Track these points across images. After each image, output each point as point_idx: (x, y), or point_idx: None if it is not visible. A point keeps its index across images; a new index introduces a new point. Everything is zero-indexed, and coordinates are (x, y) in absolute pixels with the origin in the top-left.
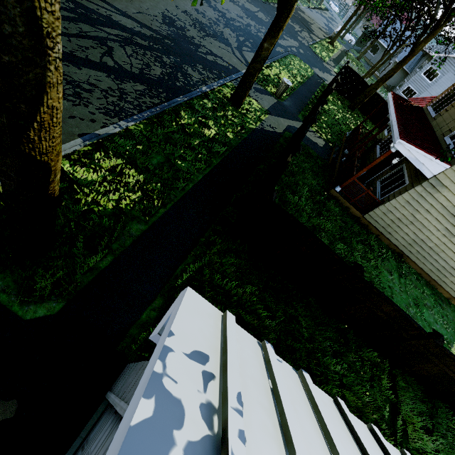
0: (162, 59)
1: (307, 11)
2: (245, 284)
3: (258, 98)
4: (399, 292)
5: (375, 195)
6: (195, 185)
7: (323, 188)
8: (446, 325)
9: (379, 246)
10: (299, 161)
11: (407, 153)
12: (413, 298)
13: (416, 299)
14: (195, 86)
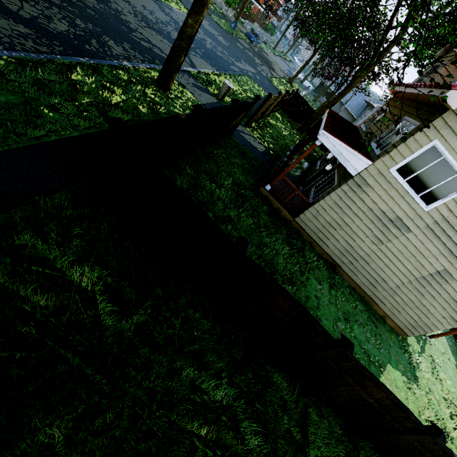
0: (74, 21)
1: (271, 55)
2: (94, 266)
3: (195, 92)
4: (328, 304)
5: (308, 199)
6: (60, 140)
7: (253, 185)
8: (379, 345)
9: (311, 253)
10: (229, 155)
11: (331, 146)
12: (343, 312)
13: (348, 314)
14: (112, 57)
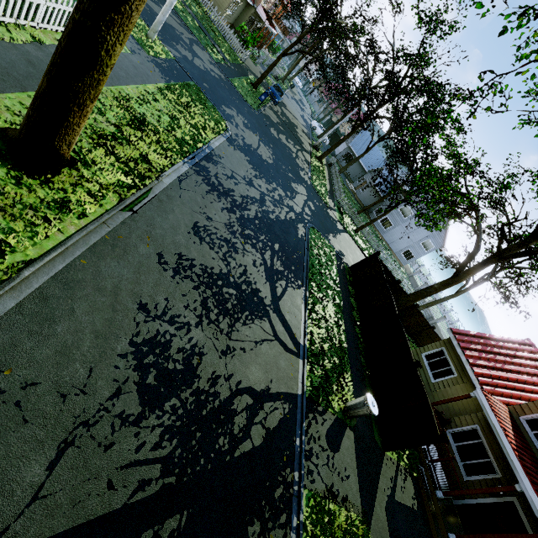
0: None
1: (286, 100)
2: None
3: (343, 480)
4: None
5: None
6: None
7: None
8: None
9: None
10: None
11: None
12: None
13: None
14: None
